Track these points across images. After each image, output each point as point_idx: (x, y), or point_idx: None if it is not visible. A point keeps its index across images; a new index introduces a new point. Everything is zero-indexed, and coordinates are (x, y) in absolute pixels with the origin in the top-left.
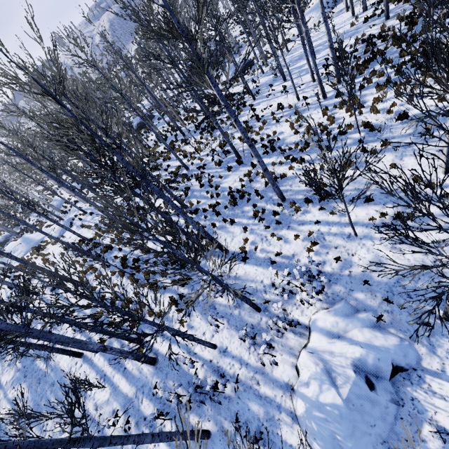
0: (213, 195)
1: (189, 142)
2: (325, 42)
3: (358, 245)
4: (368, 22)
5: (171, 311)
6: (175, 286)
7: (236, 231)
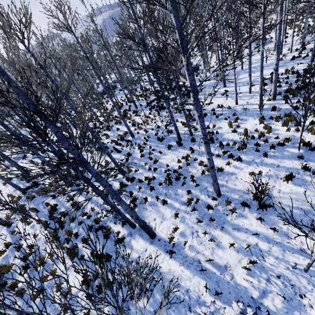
0: (151, 168)
1: (140, 115)
2: (258, 66)
3: (308, 284)
4: (295, 60)
5: (80, 292)
6: (92, 259)
7: (166, 213)
